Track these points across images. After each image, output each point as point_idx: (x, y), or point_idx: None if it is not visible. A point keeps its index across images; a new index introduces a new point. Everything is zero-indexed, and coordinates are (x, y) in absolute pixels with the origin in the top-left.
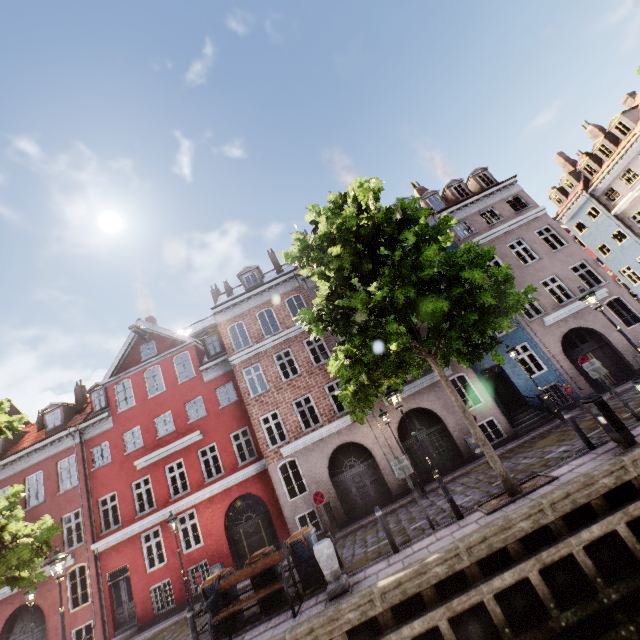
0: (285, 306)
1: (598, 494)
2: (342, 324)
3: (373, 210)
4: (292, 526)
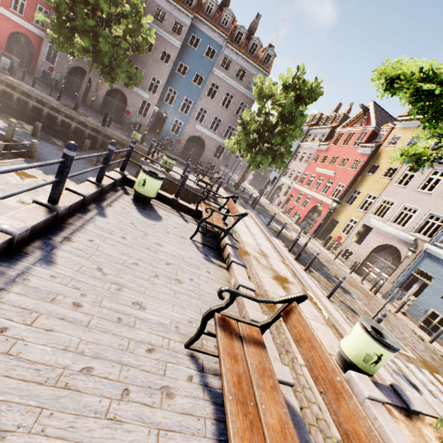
0: None
1: (78, 119)
2: (55, 9)
3: None
4: (38, 69)
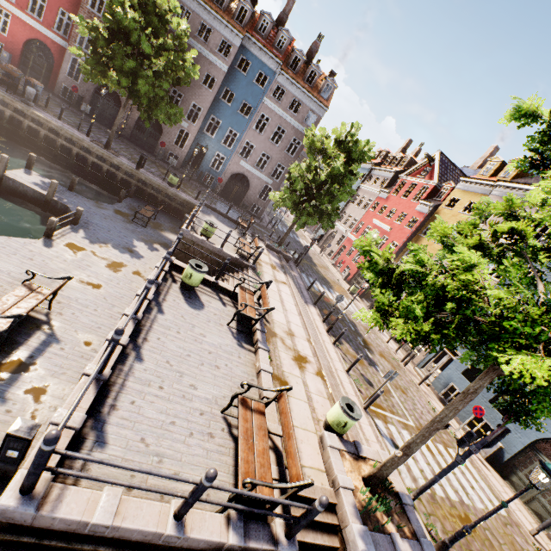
0: None
1: (110, 161)
2: (91, 43)
3: (124, 24)
4: (59, 85)
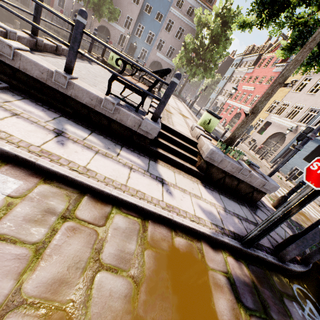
0: None
1: None
2: None
3: None
4: None
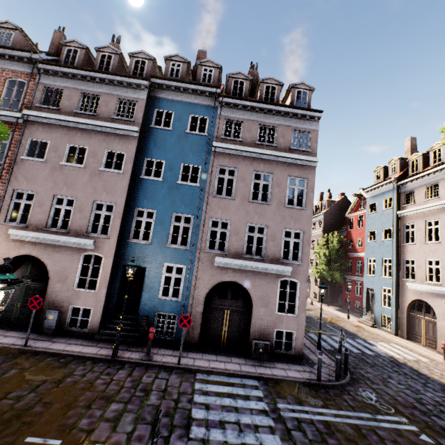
0: (3, 84)
1: None
2: None
3: None
4: None
